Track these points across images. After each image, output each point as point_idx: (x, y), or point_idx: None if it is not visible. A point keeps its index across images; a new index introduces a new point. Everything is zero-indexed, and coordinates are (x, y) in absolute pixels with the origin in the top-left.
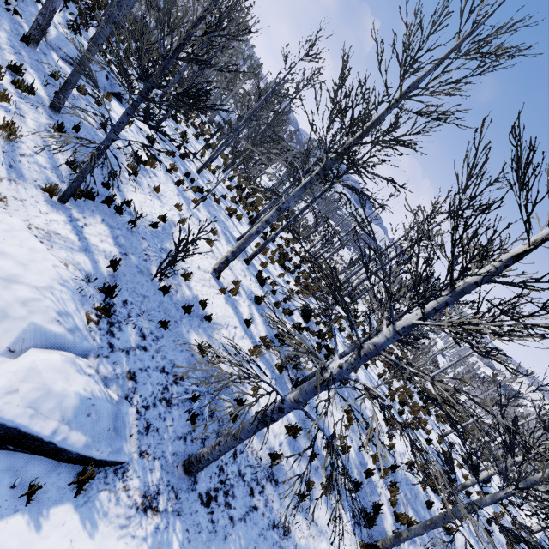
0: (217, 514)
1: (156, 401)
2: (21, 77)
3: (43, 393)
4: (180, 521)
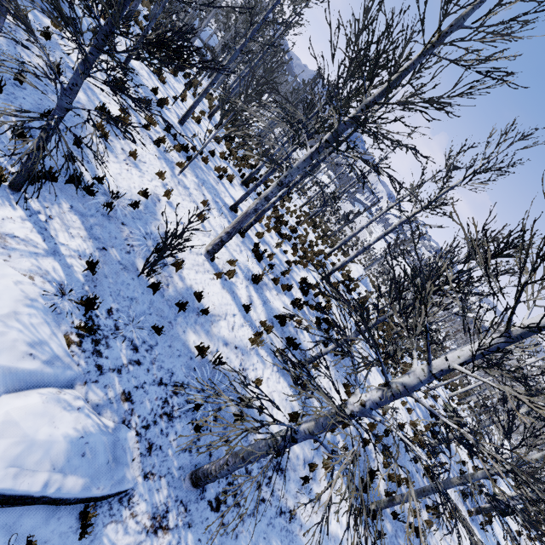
0: (227, 516)
1: (156, 418)
2: None
3: (25, 446)
4: (192, 533)
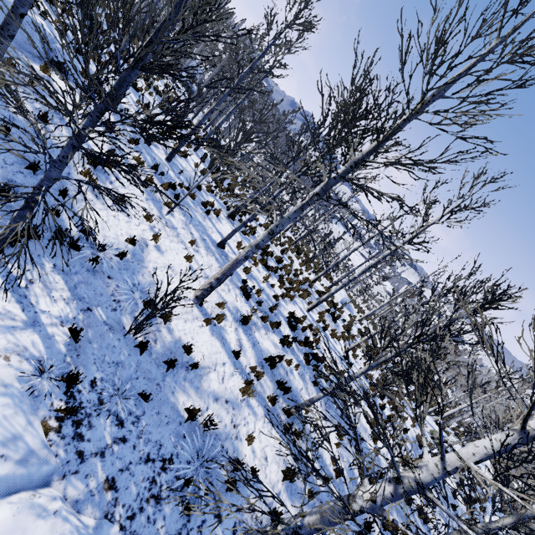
0: None
1: (143, 504)
2: None
3: None
4: None
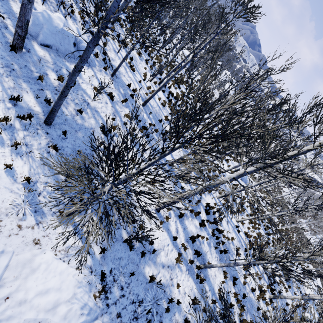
0: None
1: (131, 321)
2: (20, 101)
3: None
4: None
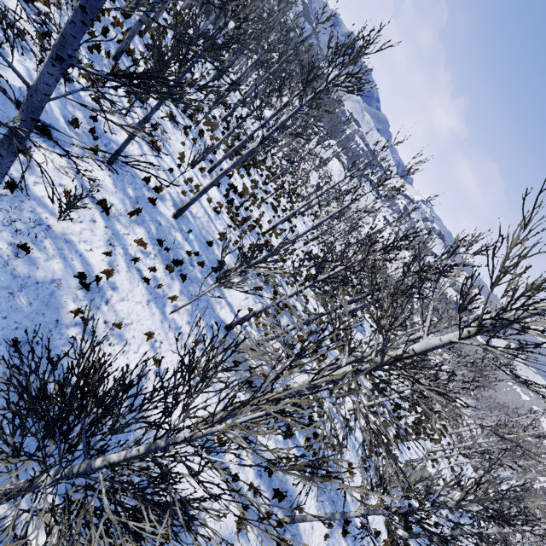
0: None
1: None
2: None
3: None
4: None
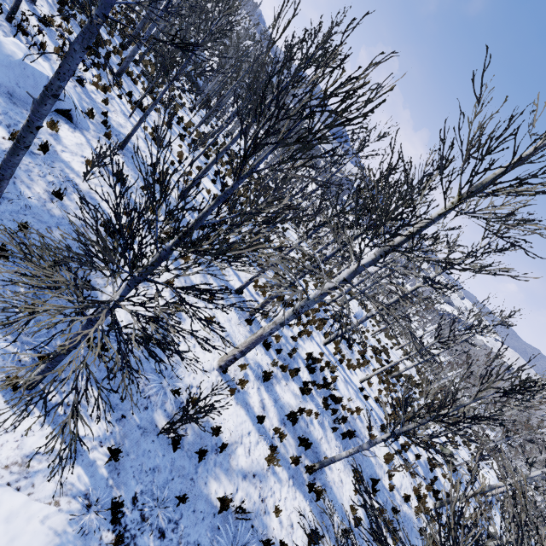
0: None
1: None
2: None
3: None
4: None
